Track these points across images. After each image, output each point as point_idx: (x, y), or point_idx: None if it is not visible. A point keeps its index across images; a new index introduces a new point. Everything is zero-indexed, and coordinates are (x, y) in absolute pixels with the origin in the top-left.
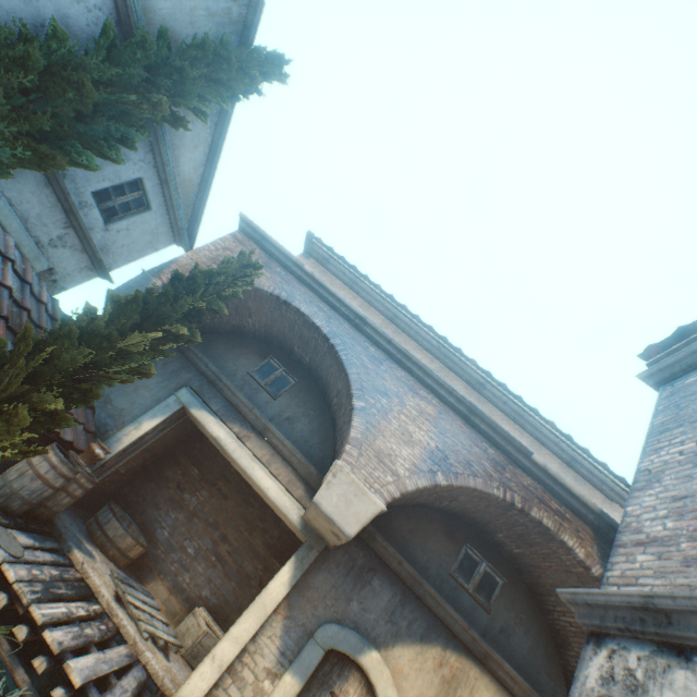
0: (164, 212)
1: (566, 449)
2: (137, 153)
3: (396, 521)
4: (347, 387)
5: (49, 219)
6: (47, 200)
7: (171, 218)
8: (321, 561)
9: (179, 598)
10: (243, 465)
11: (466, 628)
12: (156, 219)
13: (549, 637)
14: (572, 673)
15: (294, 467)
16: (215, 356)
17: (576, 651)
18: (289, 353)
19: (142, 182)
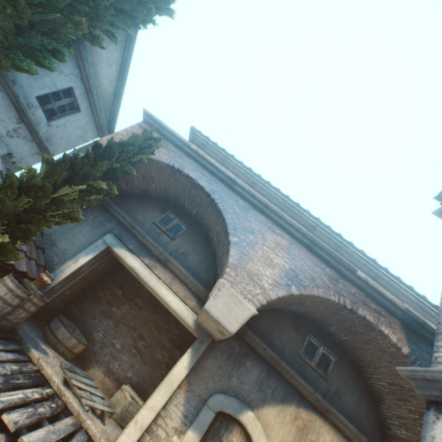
0: (90, 114)
1: (372, 268)
2: (68, 67)
3: (260, 321)
4: (225, 228)
5: (5, 116)
6: (2, 101)
7: (95, 118)
8: (210, 350)
9: (111, 379)
10: (152, 286)
11: (312, 393)
12: (84, 118)
13: (367, 395)
14: (385, 420)
15: (188, 286)
16: (129, 212)
17: (388, 405)
18: (181, 208)
19: (72, 90)
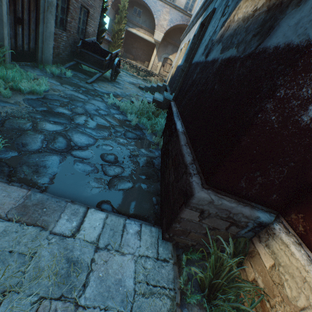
0: None
1: None
2: None
3: (170, 34)
4: (152, 13)
5: None
6: None
7: None
8: (159, 47)
9: (142, 62)
10: (141, 36)
11: None
12: None
13: None
14: None
15: (150, 32)
16: None
17: None
18: (137, 3)
19: None
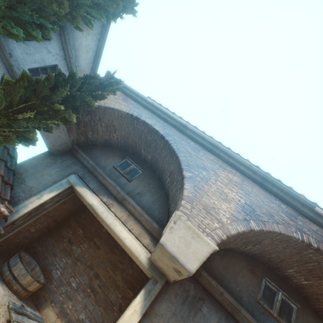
0: None
1: None
2: (54, 49)
3: (214, 261)
4: (178, 165)
5: None
6: (0, 69)
7: None
8: (164, 292)
9: (63, 321)
10: (108, 222)
11: None
12: None
13: None
14: None
15: (142, 224)
16: (93, 157)
17: None
18: (138, 156)
19: (57, 67)
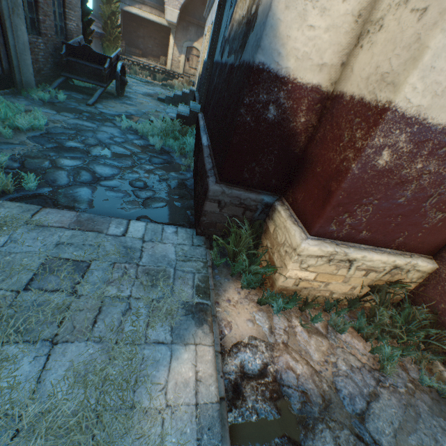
0: None
1: None
2: None
3: (189, 9)
4: None
5: None
6: None
7: None
8: (177, 31)
9: (156, 58)
10: (147, 18)
11: None
12: None
13: None
14: None
15: (158, 10)
16: None
17: None
18: None
19: None
